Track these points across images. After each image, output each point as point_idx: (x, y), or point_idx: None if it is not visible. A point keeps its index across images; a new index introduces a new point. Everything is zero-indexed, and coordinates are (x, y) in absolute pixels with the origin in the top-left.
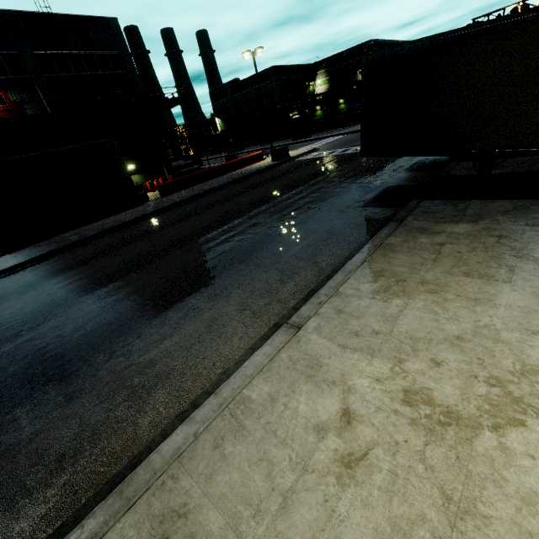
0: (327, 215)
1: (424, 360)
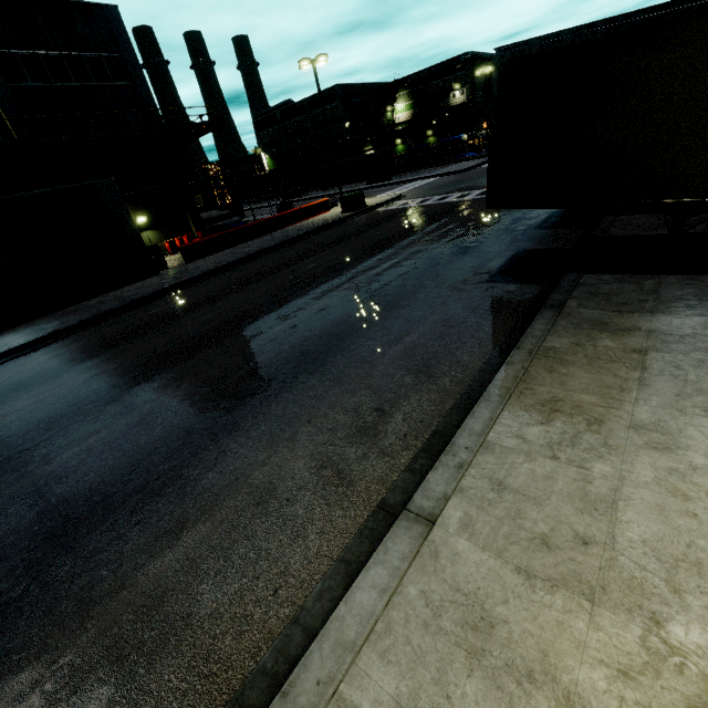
0: (435, 294)
1: (704, 618)
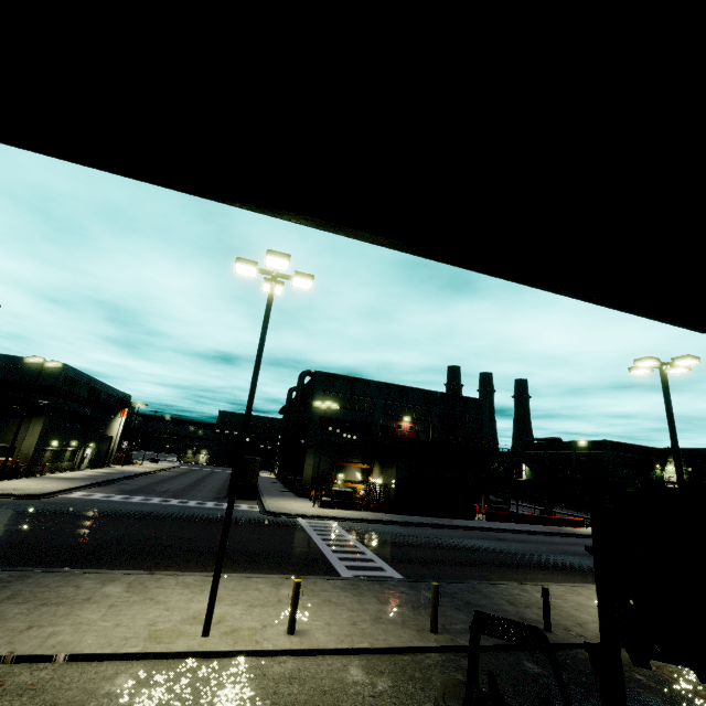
0: None
1: None
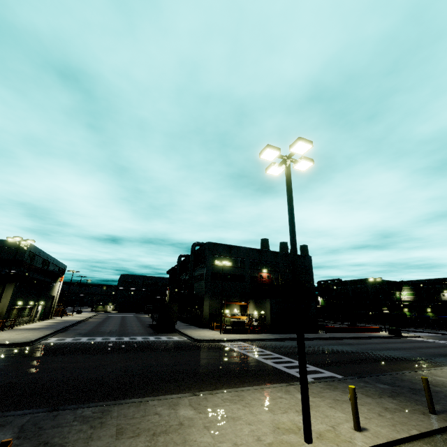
0: None
1: None
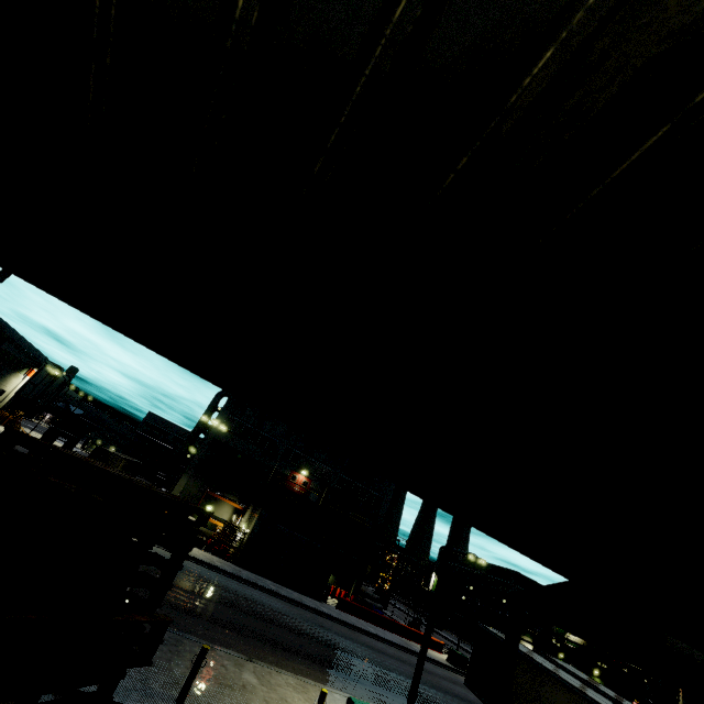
0: None
1: None
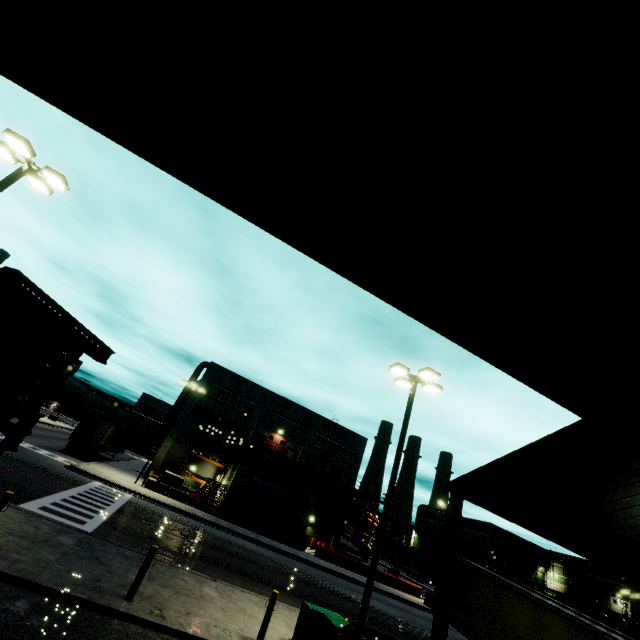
0: (398, 637)
1: None
